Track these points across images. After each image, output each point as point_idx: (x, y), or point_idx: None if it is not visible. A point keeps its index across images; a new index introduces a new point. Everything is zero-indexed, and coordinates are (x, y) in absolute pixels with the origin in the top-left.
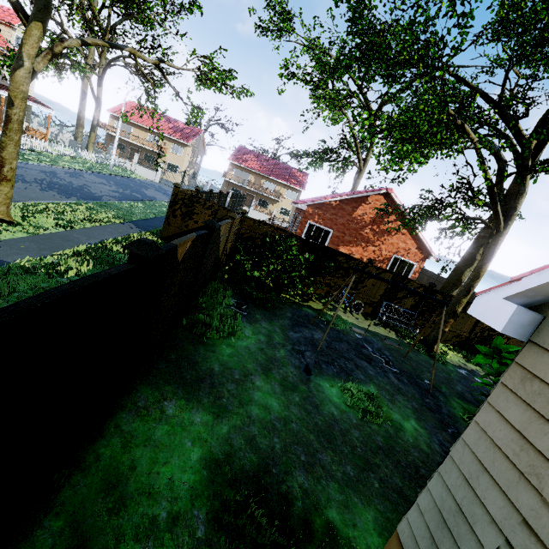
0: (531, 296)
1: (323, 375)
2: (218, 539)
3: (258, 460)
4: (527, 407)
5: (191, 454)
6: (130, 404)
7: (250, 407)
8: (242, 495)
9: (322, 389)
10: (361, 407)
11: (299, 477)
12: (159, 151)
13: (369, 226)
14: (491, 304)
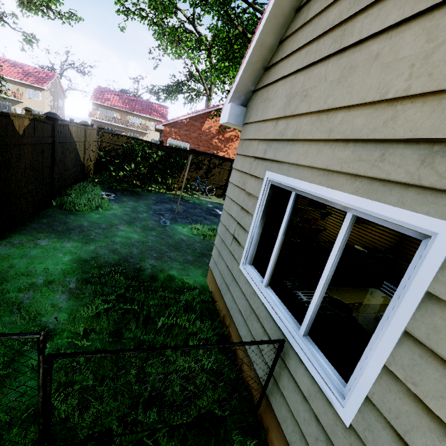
0: (239, 97)
1: (178, 223)
2: (86, 287)
3: (119, 257)
4: (242, 157)
5: (63, 258)
6: (5, 243)
7: (114, 238)
8: (106, 271)
9: (176, 229)
10: (204, 234)
11: (151, 262)
12: (14, 97)
13: (216, 136)
14: (225, 111)
